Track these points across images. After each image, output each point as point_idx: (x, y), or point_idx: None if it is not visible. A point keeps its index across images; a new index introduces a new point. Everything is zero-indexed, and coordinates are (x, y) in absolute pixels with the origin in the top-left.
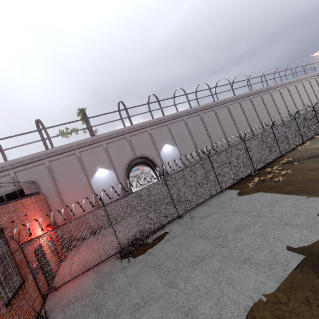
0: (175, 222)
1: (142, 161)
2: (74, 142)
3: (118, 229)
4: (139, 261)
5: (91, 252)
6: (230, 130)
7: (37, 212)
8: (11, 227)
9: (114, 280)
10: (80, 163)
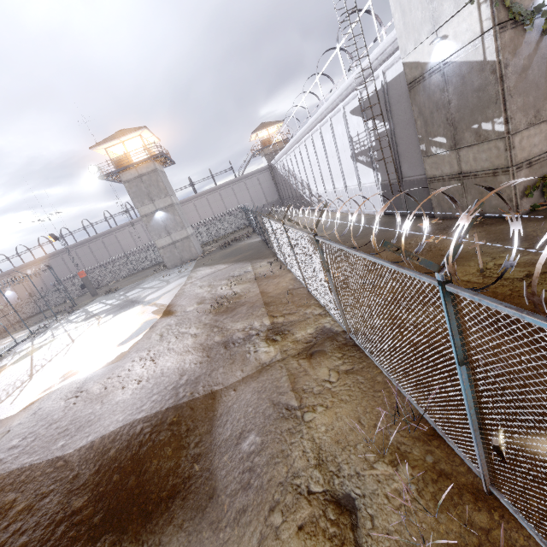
0: None
1: None
2: None
3: None
4: None
5: None
6: (64, 275)
7: None
8: None
9: None
10: None
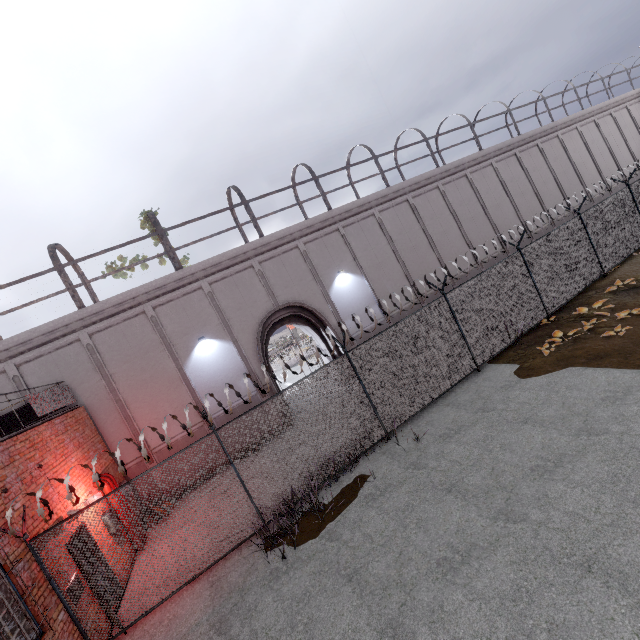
0: (380, 449)
1: (293, 315)
2: (138, 288)
3: (253, 479)
4: (309, 558)
5: (200, 530)
6: (477, 228)
7: (71, 452)
8: (1, 505)
9: (254, 610)
10: (158, 331)
